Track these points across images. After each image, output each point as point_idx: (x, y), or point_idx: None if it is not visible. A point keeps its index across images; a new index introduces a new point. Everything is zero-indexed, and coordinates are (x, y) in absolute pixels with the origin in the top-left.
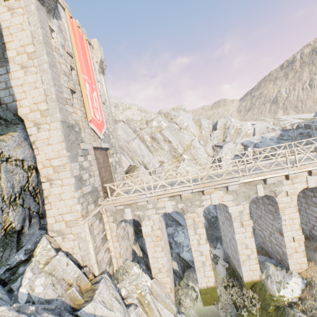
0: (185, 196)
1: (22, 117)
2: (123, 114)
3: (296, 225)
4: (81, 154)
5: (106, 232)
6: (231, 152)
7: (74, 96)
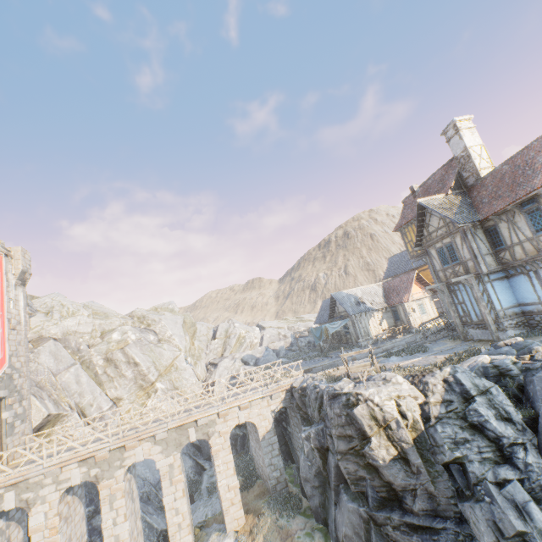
0: (101, 457)
1: None
2: (58, 325)
3: (231, 469)
4: None
5: None
6: (227, 373)
7: None
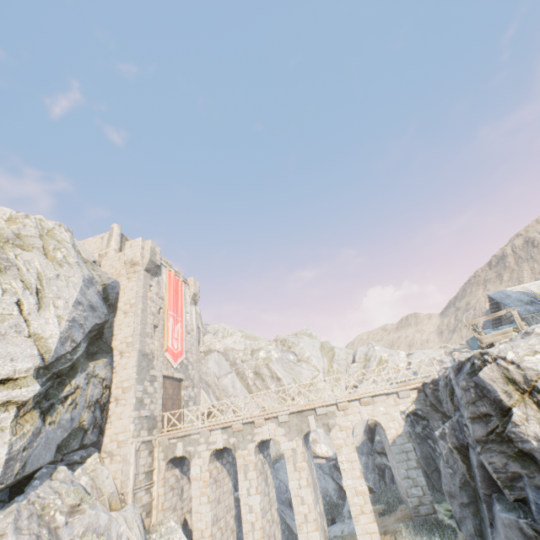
0: (236, 428)
1: (114, 347)
2: (221, 342)
3: (357, 470)
4: (149, 379)
5: (154, 471)
6: None
7: (156, 330)
